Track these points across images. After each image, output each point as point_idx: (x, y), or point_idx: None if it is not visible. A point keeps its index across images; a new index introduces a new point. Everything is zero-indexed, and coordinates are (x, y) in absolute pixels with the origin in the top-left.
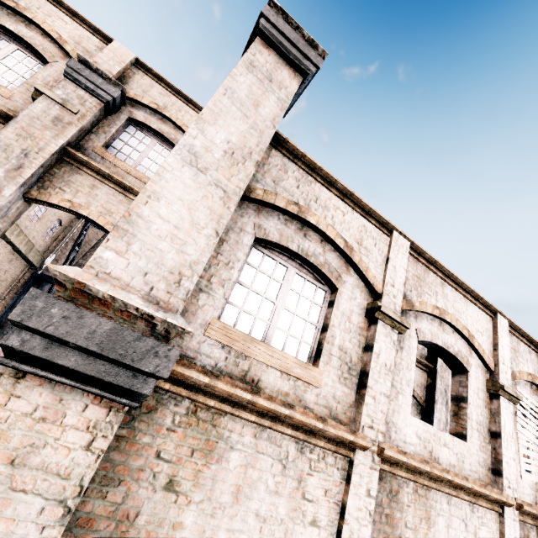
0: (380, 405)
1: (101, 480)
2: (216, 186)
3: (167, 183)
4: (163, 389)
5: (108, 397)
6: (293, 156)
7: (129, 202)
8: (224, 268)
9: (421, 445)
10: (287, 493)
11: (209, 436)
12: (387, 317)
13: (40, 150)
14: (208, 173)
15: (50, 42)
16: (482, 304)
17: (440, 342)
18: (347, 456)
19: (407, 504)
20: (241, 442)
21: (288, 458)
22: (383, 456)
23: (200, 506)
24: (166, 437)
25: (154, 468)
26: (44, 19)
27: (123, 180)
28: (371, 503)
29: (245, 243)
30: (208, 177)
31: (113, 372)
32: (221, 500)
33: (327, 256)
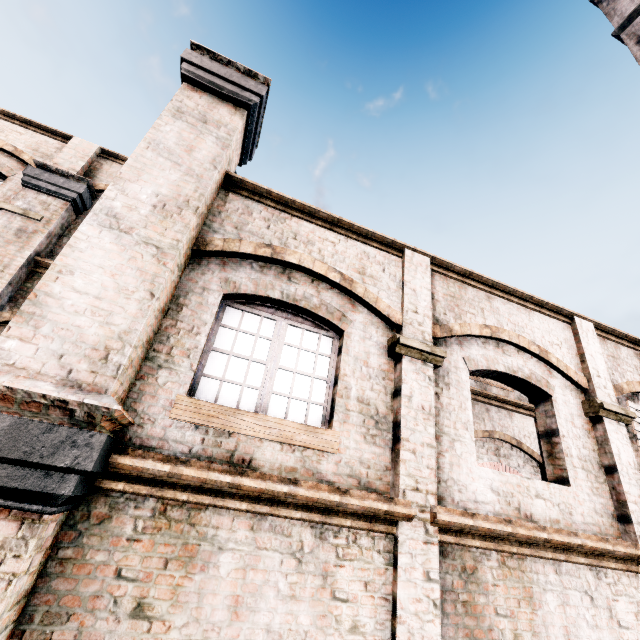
0: (424, 459)
1: (42, 618)
2: (146, 244)
3: (82, 253)
4: (117, 491)
5: (13, 506)
6: (258, 196)
7: None
8: (187, 336)
9: (501, 501)
10: (308, 595)
11: (187, 539)
12: (412, 350)
13: (6, 268)
14: (135, 232)
15: (7, 157)
16: (550, 311)
17: (502, 367)
18: (389, 533)
19: (492, 583)
20: (233, 539)
21: (304, 549)
22: (439, 524)
23: (184, 631)
24: (128, 550)
25: (114, 592)
26: None
27: None
28: (433, 590)
29: (212, 302)
30: (134, 237)
31: (18, 476)
32: (214, 619)
33: (323, 297)
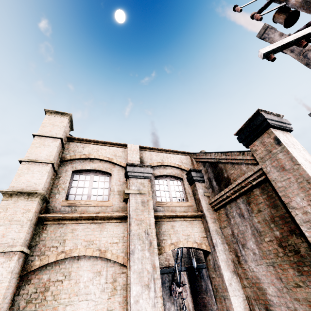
0: None
1: None
2: None
3: None
4: None
5: None
6: None
7: (189, 223)
8: None
9: None
10: None
11: None
12: None
13: (150, 226)
14: None
15: (105, 163)
16: None
17: None
18: None
19: None
20: None
21: None
22: None
23: None
24: None
25: None
26: (97, 154)
27: (182, 213)
28: None
29: None
30: None
31: None
32: None
33: None
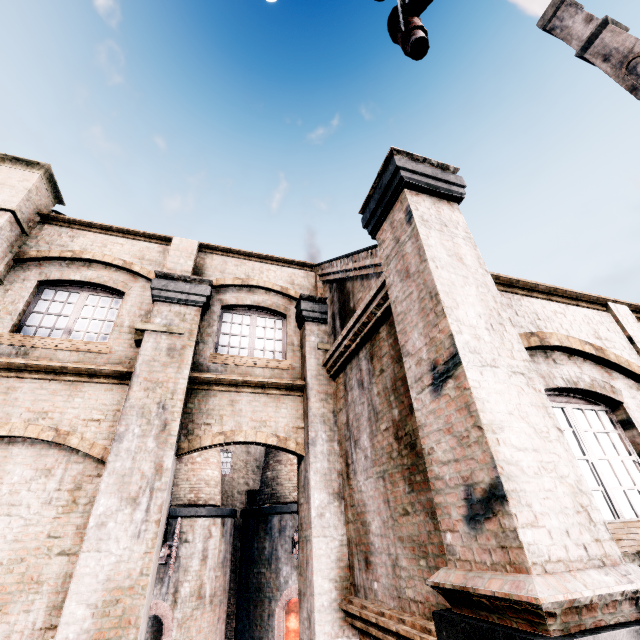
0: None
1: None
2: (513, 373)
3: (489, 403)
4: None
5: None
6: None
7: (273, 398)
8: None
9: None
10: None
11: None
12: None
13: (173, 394)
14: (498, 364)
15: (116, 271)
16: None
17: None
18: None
19: None
20: None
21: None
22: None
23: None
24: None
25: None
26: (102, 253)
27: (258, 378)
28: None
29: None
30: (502, 369)
31: None
32: None
33: (585, 371)
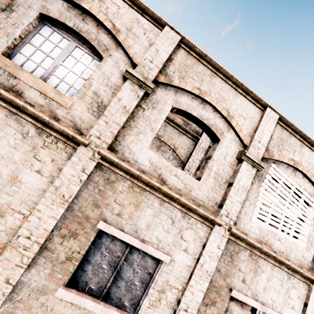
0: (111, 128)
1: None
2: None
3: None
4: None
5: None
6: None
7: None
8: (10, 26)
9: (151, 168)
10: (22, 150)
11: None
12: (134, 77)
13: None
14: None
15: None
16: (253, 98)
17: (196, 114)
18: (75, 148)
19: (120, 191)
20: None
21: (28, 134)
22: (101, 155)
23: None
24: None
25: None
26: None
27: None
28: (83, 176)
29: (31, 15)
30: None
31: None
32: None
33: (100, 36)
